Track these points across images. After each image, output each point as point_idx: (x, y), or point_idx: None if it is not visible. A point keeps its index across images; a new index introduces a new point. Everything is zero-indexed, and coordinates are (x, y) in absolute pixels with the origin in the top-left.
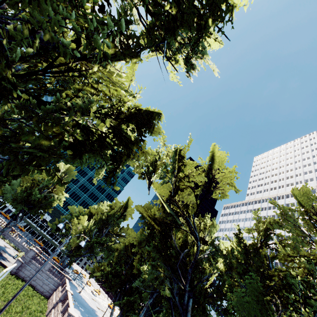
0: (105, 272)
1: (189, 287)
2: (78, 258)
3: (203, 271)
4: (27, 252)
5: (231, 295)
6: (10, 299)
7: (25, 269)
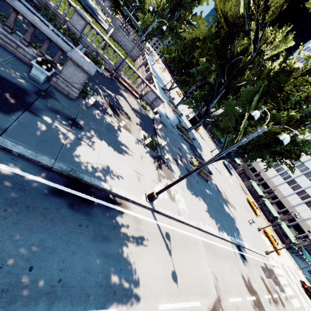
0: (173, 55)
1: (227, 83)
2: (151, 37)
3: (243, 76)
4: (113, 19)
5: (243, 89)
6: (130, 51)
7: (117, 35)
